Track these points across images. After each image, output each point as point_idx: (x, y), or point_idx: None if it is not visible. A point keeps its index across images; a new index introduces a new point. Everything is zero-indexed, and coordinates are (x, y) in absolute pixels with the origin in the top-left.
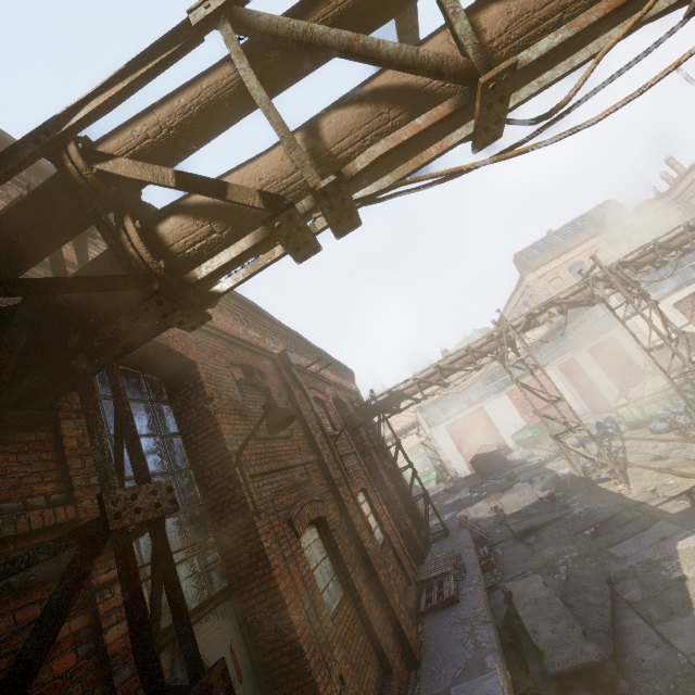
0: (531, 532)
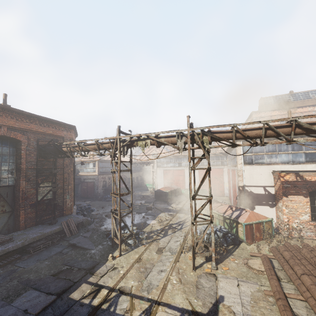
0: (75, 246)
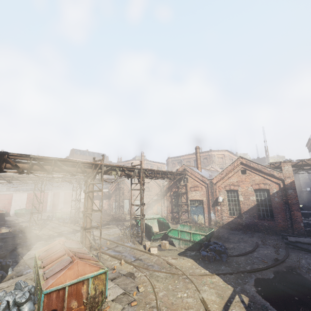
0: None
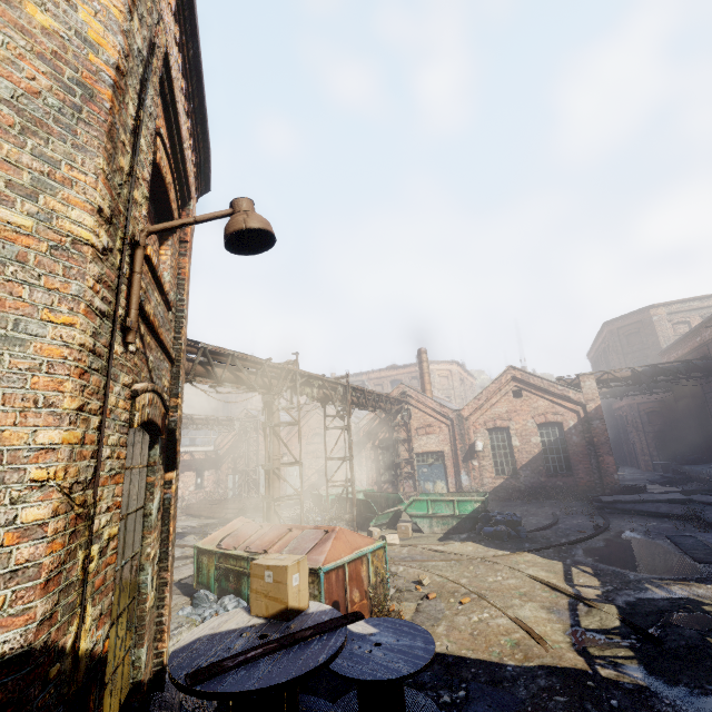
0: None
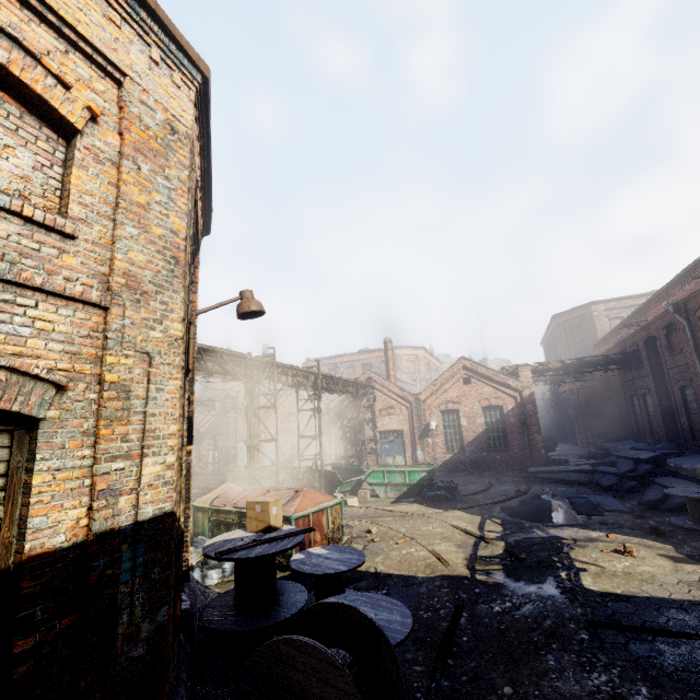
0: None
